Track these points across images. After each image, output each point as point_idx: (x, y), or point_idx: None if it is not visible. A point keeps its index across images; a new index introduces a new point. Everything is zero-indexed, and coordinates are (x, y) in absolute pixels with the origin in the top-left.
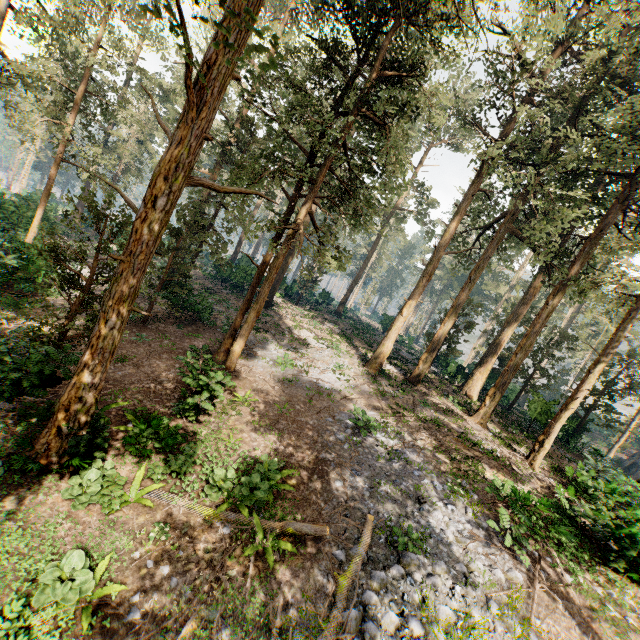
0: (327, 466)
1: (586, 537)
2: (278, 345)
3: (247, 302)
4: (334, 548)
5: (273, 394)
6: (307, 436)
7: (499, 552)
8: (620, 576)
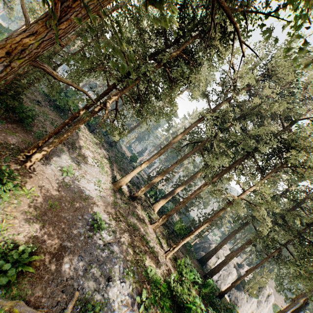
0: (65, 252)
1: (174, 300)
2: (69, 156)
3: (57, 130)
4: None
5: (51, 192)
6: (61, 227)
7: None
8: None
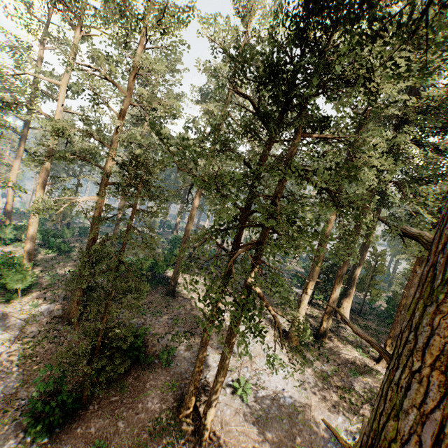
0: None
1: None
2: (214, 351)
3: (203, 358)
4: None
5: None
6: None
7: None
8: None
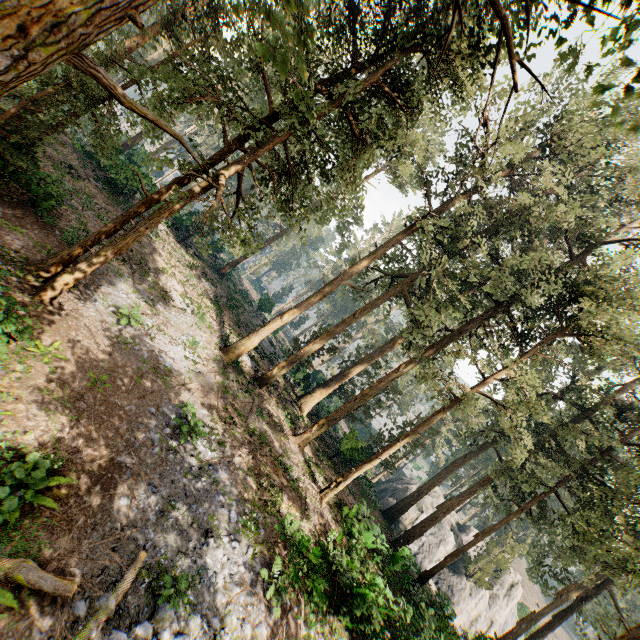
0: (120, 474)
1: (332, 581)
2: (133, 287)
3: (112, 228)
4: (77, 597)
5: (94, 355)
6: (113, 427)
7: (258, 601)
8: (341, 623)
